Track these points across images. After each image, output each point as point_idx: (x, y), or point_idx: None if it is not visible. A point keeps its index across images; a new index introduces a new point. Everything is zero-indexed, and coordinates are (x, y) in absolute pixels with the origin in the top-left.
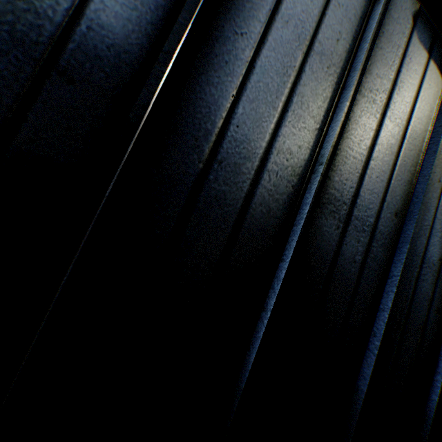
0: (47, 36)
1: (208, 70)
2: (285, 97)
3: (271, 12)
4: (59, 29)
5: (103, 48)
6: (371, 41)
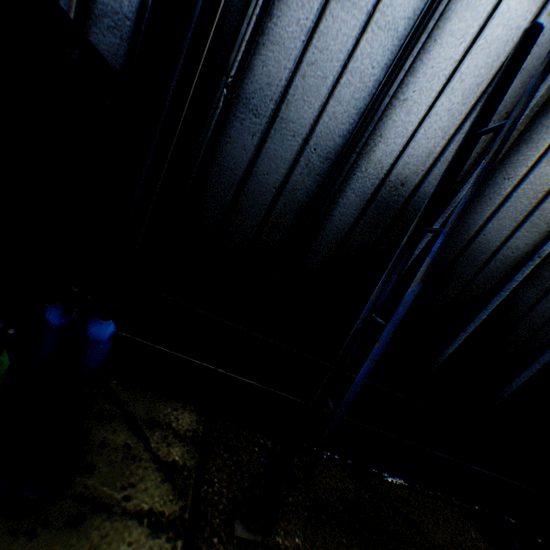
0: (399, 205)
1: (475, 206)
2: (526, 213)
3: (538, 157)
4: (405, 200)
5: (421, 205)
6: None
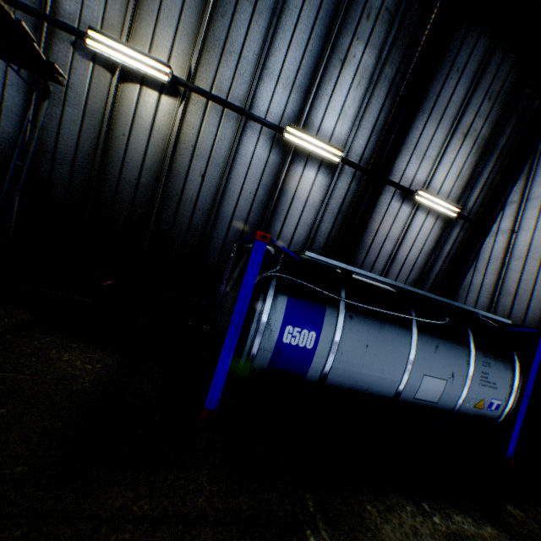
0: None
1: None
2: None
3: None
4: None
5: None
6: (34, 74)
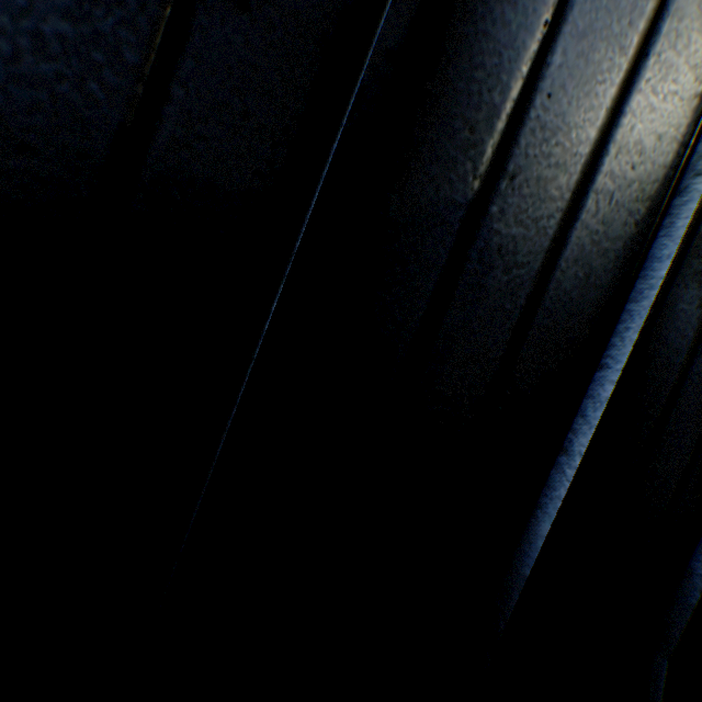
0: None
1: None
2: (646, 21)
3: None
4: None
5: None
6: None
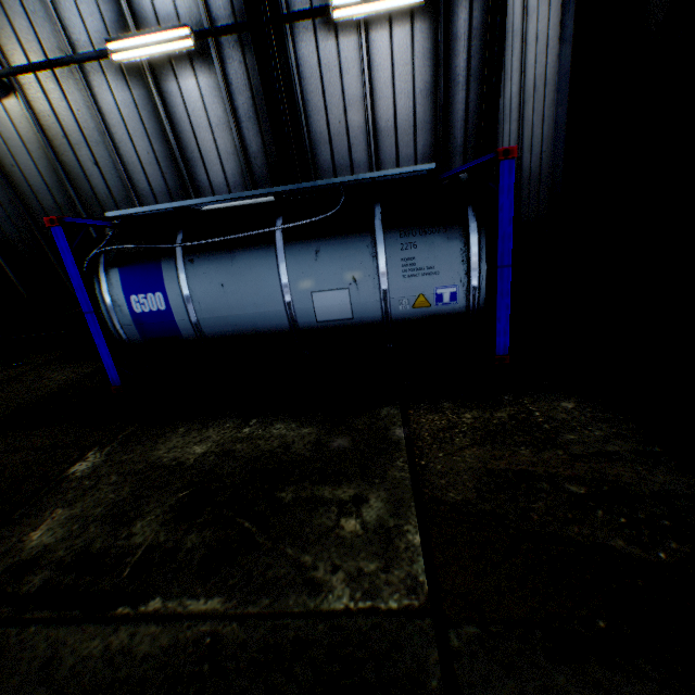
0: None
1: None
2: None
3: None
4: None
5: None
6: None
